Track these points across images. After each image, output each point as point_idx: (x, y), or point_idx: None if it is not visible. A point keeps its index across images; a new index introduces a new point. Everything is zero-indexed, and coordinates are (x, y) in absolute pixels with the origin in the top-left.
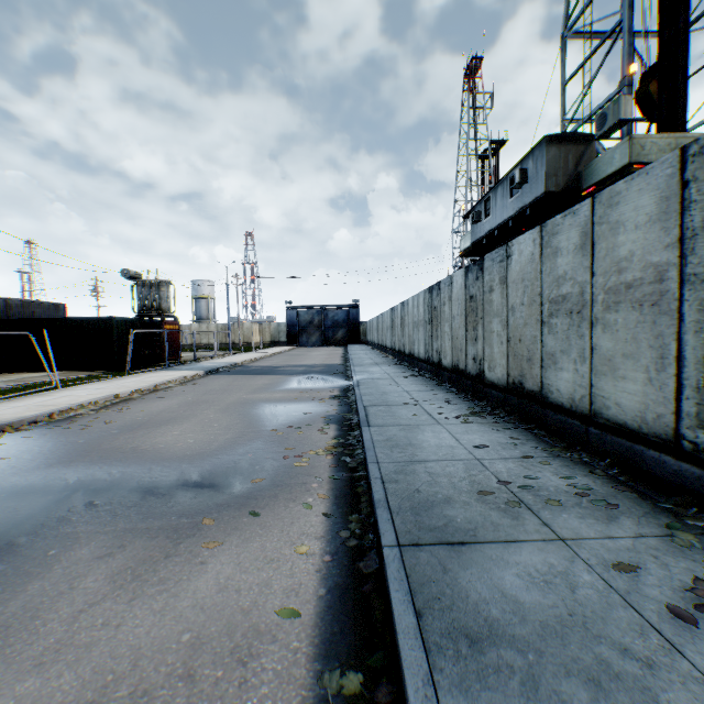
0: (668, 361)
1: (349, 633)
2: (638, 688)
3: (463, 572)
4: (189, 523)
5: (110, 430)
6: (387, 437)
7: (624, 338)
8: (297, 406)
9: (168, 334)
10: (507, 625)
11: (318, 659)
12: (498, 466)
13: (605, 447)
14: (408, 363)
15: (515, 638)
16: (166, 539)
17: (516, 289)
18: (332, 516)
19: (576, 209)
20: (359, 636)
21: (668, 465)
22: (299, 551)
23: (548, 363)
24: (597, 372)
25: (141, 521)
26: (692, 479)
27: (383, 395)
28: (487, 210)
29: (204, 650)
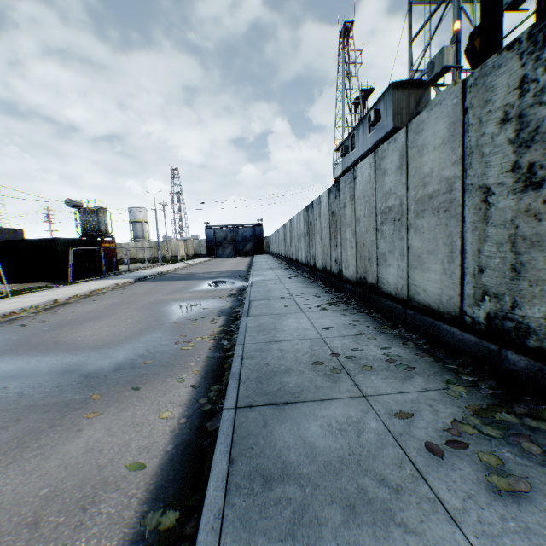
0: (455, 254)
1: (180, 479)
2: (383, 509)
3: (279, 426)
4: (80, 398)
5: (42, 328)
6: (259, 324)
7: (428, 238)
8: (199, 303)
9: (107, 251)
10: (298, 466)
11: (147, 502)
12: (336, 342)
13: (417, 324)
14: (295, 267)
15: (300, 476)
16: (57, 413)
17: (360, 204)
18: (198, 387)
19: (397, 137)
20: (187, 481)
21: (456, 335)
22: (162, 416)
23: (381, 261)
24: (412, 266)
25: (41, 400)
26: (470, 345)
27: (267, 292)
28: (353, 144)
29: (55, 501)
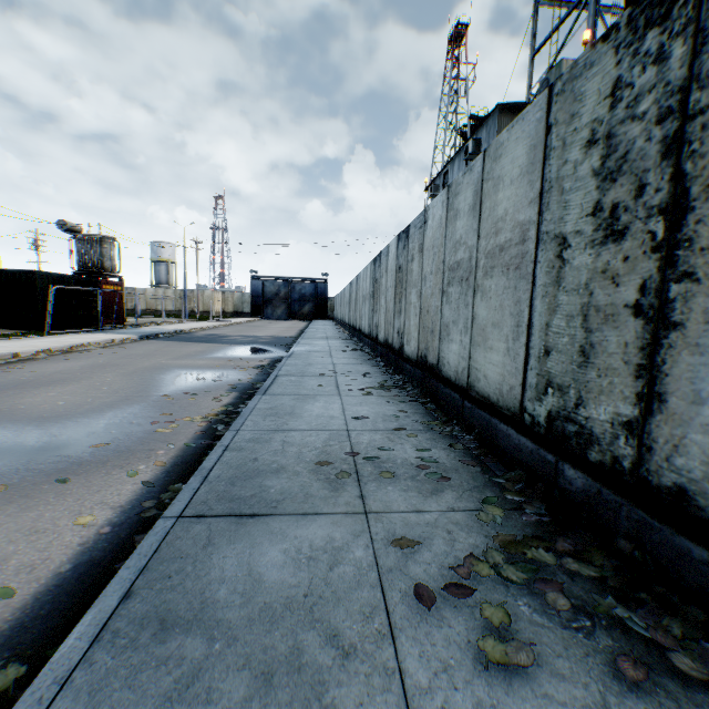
0: (522, 329)
1: (56, 616)
2: (312, 682)
3: (226, 547)
4: None
5: None
6: (273, 405)
7: (495, 305)
8: (212, 373)
9: (109, 296)
10: (222, 608)
11: None
12: (363, 438)
13: (474, 421)
14: (357, 338)
15: (217, 624)
16: None
17: (428, 257)
18: (152, 485)
19: (473, 165)
20: (64, 620)
21: (512, 439)
22: (79, 522)
23: (444, 335)
24: (475, 343)
25: None
26: (527, 453)
27: (306, 366)
28: (445, 184)
29: None
